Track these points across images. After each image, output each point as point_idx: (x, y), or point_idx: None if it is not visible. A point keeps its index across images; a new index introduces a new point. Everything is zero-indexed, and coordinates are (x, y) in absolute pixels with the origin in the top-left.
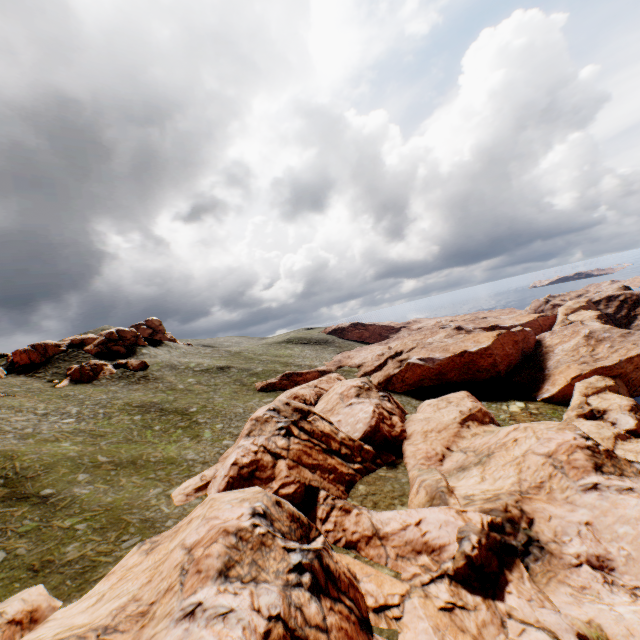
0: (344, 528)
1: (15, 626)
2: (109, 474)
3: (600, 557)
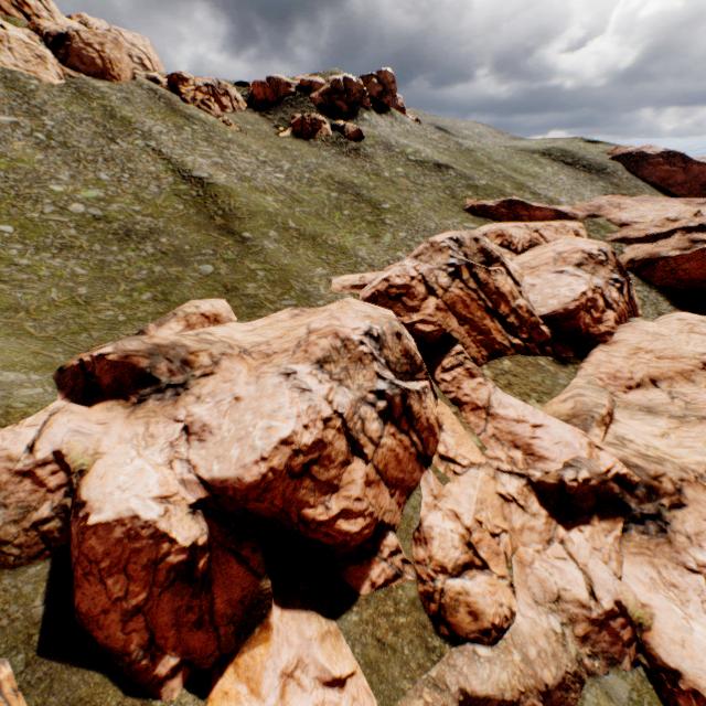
0: (459, 387)
1: (205, 319)
2: (292, 240)
3: None
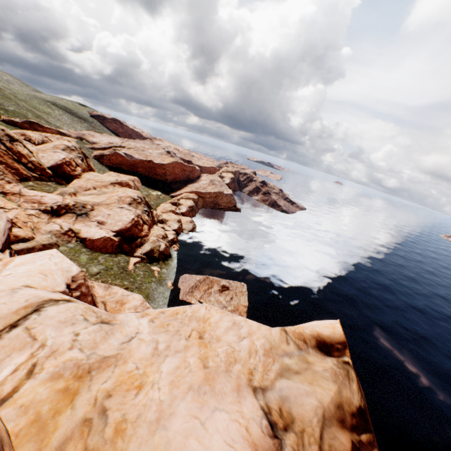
0: (4, 187)
1: None
2: None
3: (104, 222)
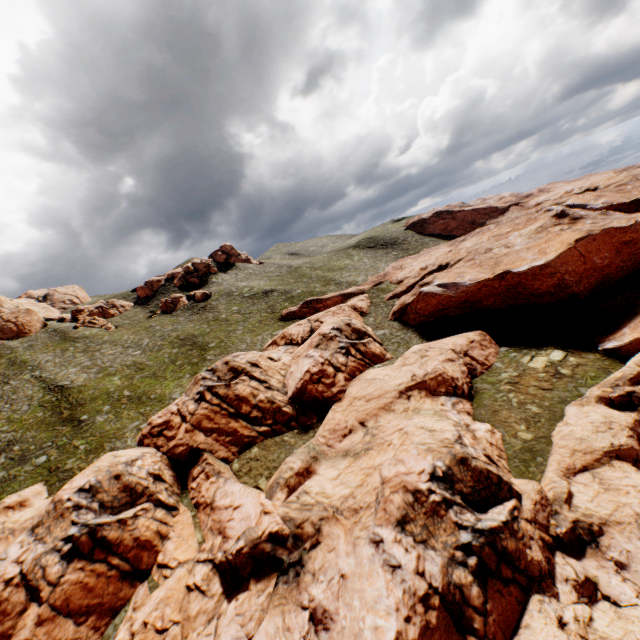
0: (200, 490)
1: (9, 509)
2: (121, 407)
3: (327, 612)
